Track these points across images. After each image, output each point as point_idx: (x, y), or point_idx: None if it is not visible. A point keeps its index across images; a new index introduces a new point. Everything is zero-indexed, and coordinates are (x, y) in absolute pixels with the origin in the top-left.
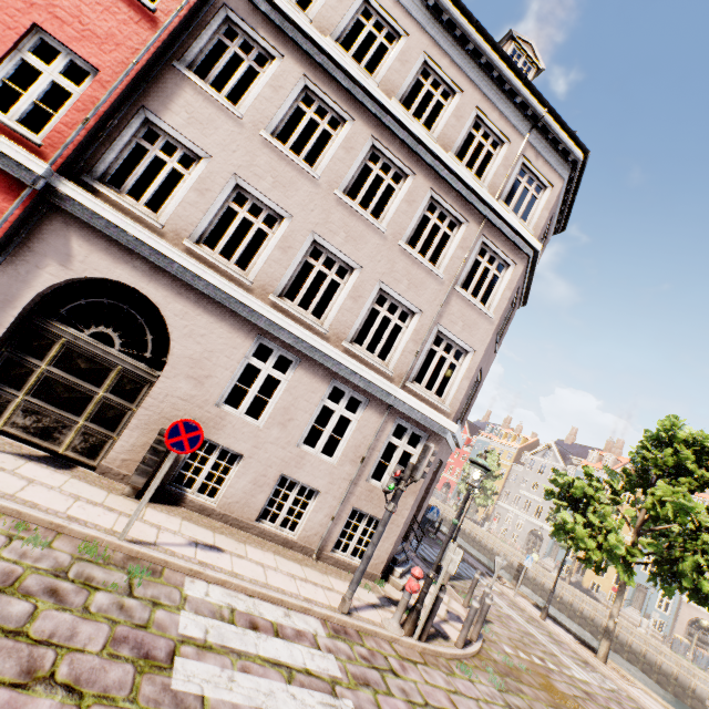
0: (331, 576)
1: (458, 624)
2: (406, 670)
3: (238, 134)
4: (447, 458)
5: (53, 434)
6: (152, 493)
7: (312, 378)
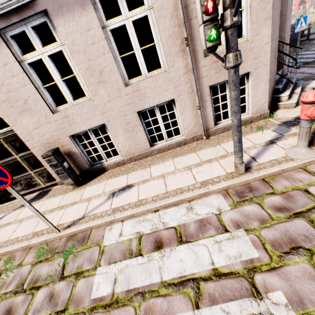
0: (223, 143)
1: None
2: None
3: None
4: None
5: (32, 184)
6: (35, 210)
7: (73, 16)
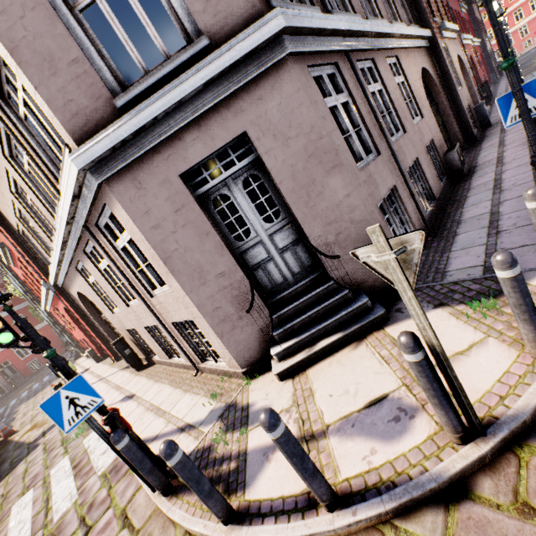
0: (191, 392)
1: (352, 444)
2: (101, 533)
3: (0, 201)
4: (264, 100)
5: None
6: None
7: (87, 263)
